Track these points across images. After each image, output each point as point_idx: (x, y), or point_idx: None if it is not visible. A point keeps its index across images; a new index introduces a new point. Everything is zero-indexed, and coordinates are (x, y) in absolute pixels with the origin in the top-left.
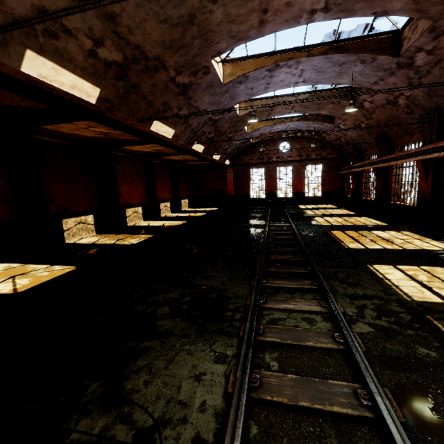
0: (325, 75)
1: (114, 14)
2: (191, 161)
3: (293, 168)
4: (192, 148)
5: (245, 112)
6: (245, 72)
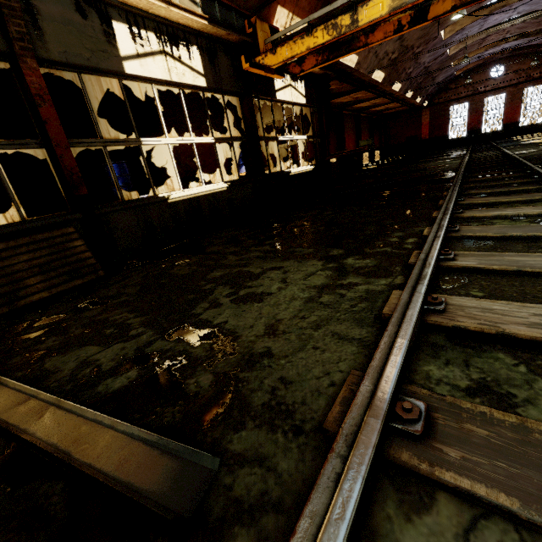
0: (539, 4)
1: (404, 39)
2: (388, 110)
3: (506, 96)
4: (405, 96)
5: (456, 51)
6: (462, 27)
